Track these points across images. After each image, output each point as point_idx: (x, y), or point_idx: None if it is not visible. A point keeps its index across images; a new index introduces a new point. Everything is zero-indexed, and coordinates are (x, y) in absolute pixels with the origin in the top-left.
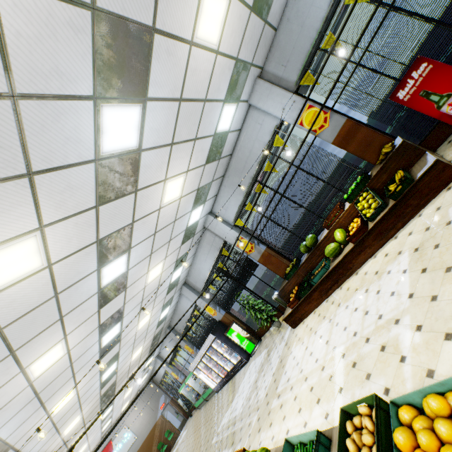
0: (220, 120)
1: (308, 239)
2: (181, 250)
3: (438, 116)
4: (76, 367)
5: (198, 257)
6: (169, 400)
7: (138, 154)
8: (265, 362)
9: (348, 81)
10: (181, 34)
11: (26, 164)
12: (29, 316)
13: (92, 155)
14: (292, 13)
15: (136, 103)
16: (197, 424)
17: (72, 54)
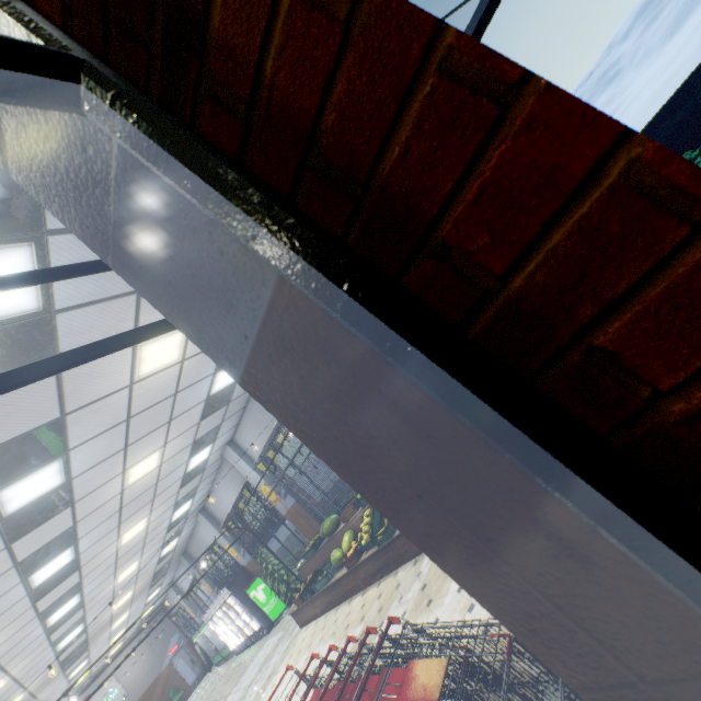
0: (215, 384)
1: (327, 523)
2: (181, 492)
3: None
4: (5, 660)
5: (219, 484)
6: (184, 642)
7: (68, 483)
8: (269, 657)
9: None
10: (112, 390)
11: None
12: None
13: None
14: None
15: (52, 462)
16: (204, 695)
17: None
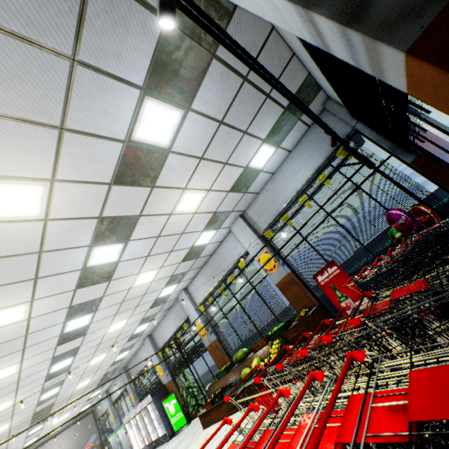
0: (198, 239)
1: (240, 352)
2: (149, 312)
3: (338, 307)
4: (22, 383)
5: (167, 318)
6: (98, 442)
7: (117, 263)
8: None
9: (294, 248)
10: (163, 212)
11: (36, 274)
12: (2, 344)
13: (80, 267)
14: (270, 188)
15: (120, 243)
16: None
17: (81, 233)
